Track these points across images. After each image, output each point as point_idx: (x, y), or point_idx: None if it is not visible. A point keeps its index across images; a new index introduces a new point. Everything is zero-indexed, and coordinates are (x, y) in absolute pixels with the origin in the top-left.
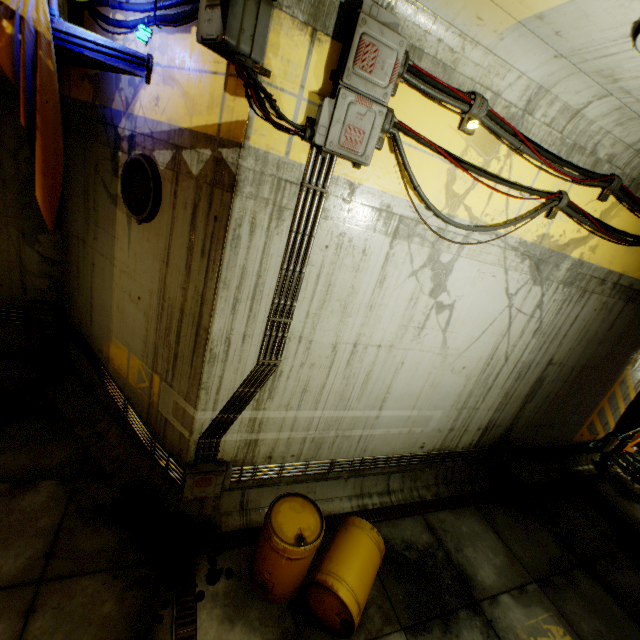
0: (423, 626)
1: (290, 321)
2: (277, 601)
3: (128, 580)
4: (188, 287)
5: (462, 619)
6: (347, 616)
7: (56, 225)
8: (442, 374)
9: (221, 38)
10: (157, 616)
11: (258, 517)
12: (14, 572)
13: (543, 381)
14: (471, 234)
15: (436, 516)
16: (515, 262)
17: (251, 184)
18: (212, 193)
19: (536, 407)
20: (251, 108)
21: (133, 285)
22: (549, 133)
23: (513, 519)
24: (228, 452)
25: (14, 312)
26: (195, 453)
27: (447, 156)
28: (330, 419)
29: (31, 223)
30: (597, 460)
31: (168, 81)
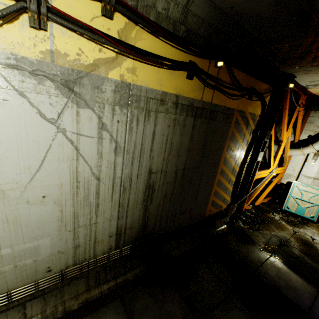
0: None
1: None
2: None
3: None
4: None
5: None
6: None
7: None
8: (15, 209)
9: None
10: None
11: None
12: None
13: (154, 186)
14: None
15: None
16: (30, 83)
17: None
18: None
19: (160, 205)
20: None
21: None
22: None
23: (152, 298)
24: None
25: None
26: None
27: None
28: None
29: None
30: (228, 221)
31: None
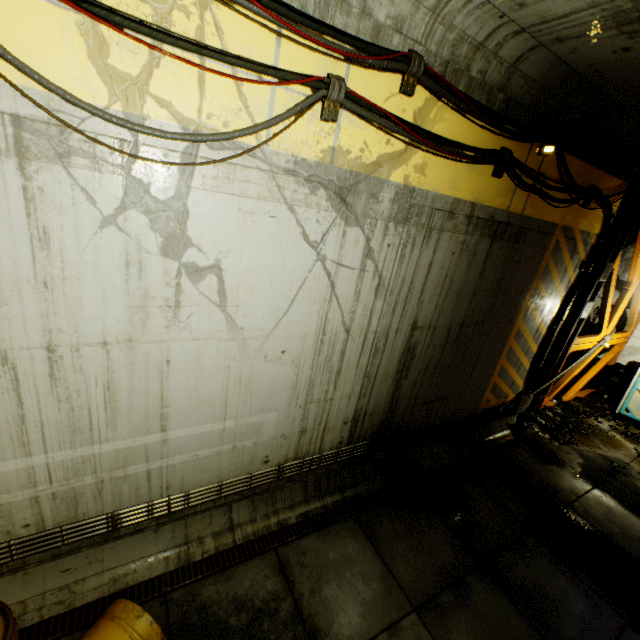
0: None
1: None
2: None
3: None
4: None
5: None
6: None
7: None
8: (251, 366)
9: None
10: None
11: None
12: None
13: (414, 350)
14: (196, 149)
15: (296, 546)
16: (302, 193)
17: None
18: None
19: (417, 382)
20: None
21: None
22: None
23: (402, 523)
24: None
25: None
26: None
27: None
28: (71, 462)
29: None
30: (514, 423)
31: None
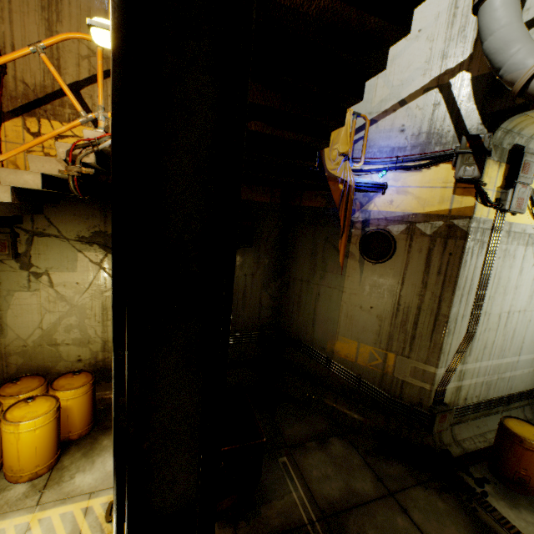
0: None
1: (483, 303)
2: (531, 493)
3: (434, 489)
4: (424, 294)
5: None
6: None
7: (279, 275)
8: None
9: (478, 177)
10: (472, 507)
11: (466, 445)
12: (372, 490)
13: None
14: None
15: None
16: None
17: (473, 234)
18: (445, 242)
19: None
20: (476, 200)
21: (364, 300)
22: None
23: None
24: (447, 397)
25: (254, 334)
26: (433, 399)
27: None
28: (495, 366)
29: (267, 277)
30: None
31: (401, 193)
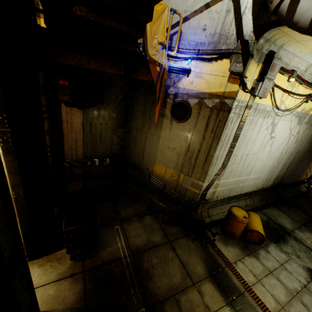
0: (277, 240)
1: (234, 149)
2: (235, 238)
3: (191, 238)
4: (203, 143)
5: (287, 237)
6: (261, 237)
7: (124, 125)
8: (267, 160)
9: (242, 72)
10: (207, 246)
11: (213, 217)
12: (160, 240)
13: (294, 158)
14: (284, 112)
15: (264, 211)
16: (294, 119)
17: (234, 109)
18: (218, 113)
19: (291, 168)
20: (239, 88)
21: (171, 144)
22: (309, 76)
23: (288, 208)
24: (207, 196)
25: (108, 159)
26: (199, 197)
27: (284, 91)
28: (235, 181)
29: (116, 125)
30: (306, 186)
31: (198, 77)
